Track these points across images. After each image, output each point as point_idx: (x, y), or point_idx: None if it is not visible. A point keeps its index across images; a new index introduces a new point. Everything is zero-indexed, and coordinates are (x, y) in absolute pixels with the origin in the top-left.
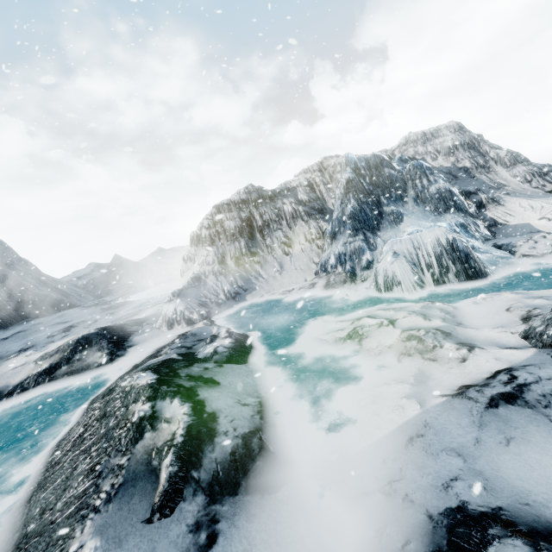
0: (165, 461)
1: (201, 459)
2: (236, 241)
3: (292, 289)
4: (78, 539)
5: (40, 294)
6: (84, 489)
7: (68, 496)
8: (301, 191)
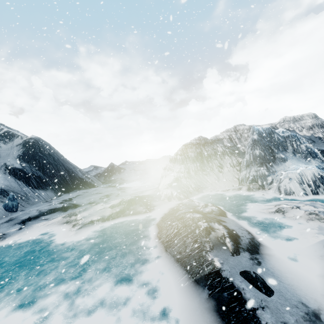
0: (226, 241)
1: (239, 242)
2: (195, 163)
3: (228, 189)
4: (209, 257)
5: (82, 178)
6: (198, 246)
7: (190, 248)
8: (225, 141)
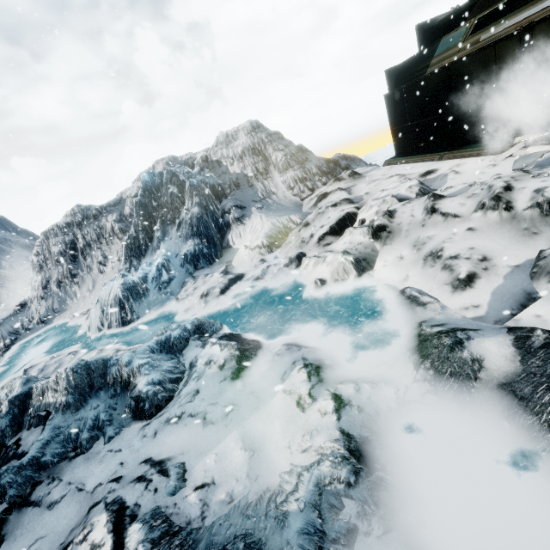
0: None
1: None
2: (60, 266)
3: (77, 314)
4: None
5: None
6: None
7: None
8: (128, 204)
